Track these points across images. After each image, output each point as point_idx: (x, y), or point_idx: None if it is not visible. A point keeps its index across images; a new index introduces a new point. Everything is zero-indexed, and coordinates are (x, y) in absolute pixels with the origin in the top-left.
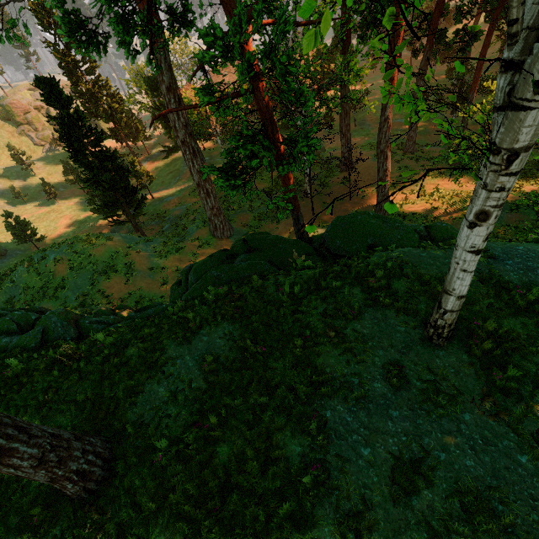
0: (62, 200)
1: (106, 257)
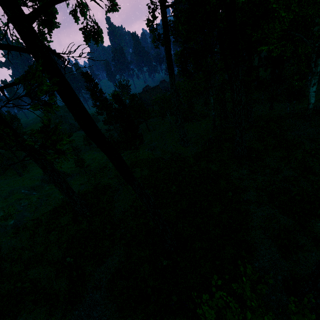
0: (82, 154)
1: (146, 156)
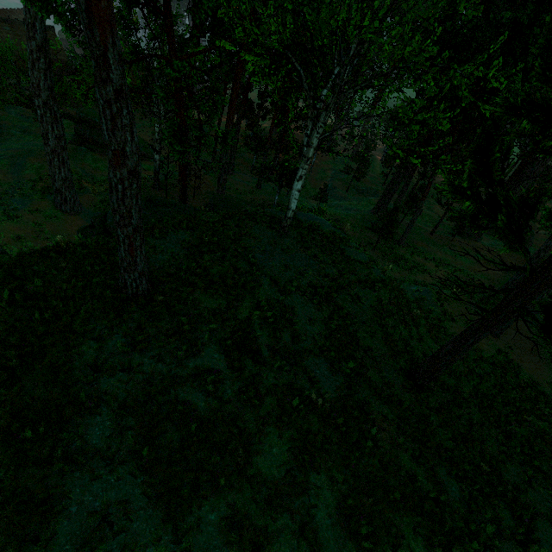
0: None
1: None
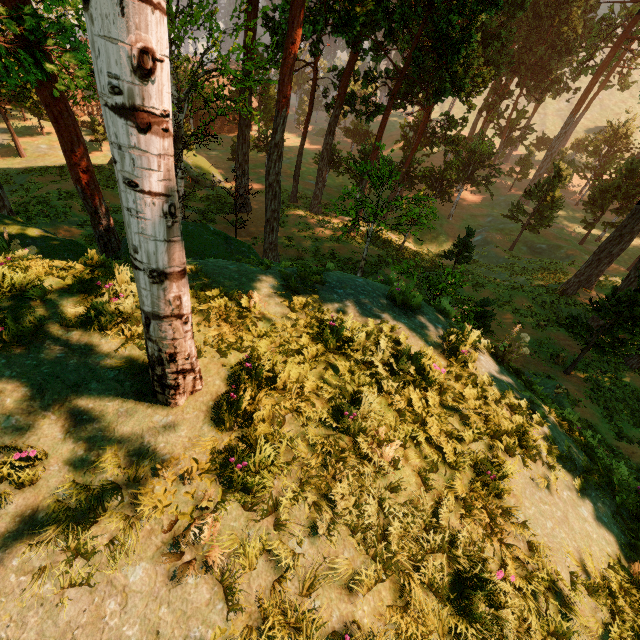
0: None
1: None
